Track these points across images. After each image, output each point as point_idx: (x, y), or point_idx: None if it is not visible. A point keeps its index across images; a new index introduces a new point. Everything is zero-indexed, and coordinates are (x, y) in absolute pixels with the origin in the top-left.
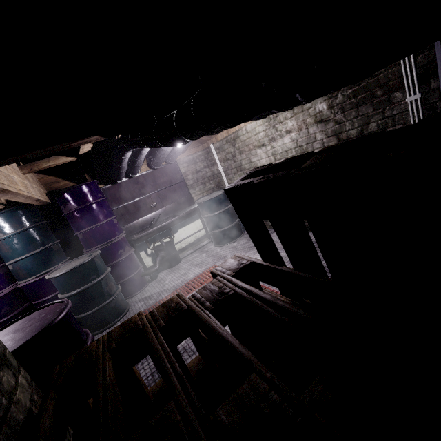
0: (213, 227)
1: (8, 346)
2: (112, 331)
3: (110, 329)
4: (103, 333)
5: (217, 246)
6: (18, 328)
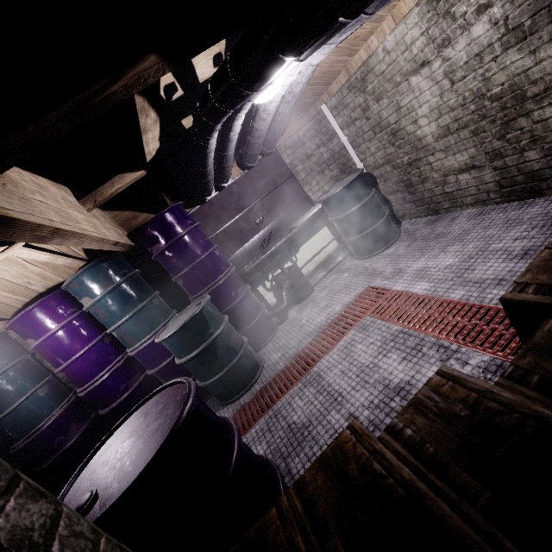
0: (351, 231)
1: (123, 468)
2: (305, 480)
3: (248, 395)
4: (241, 401)
5: (362, 259)
6: (133, 429)
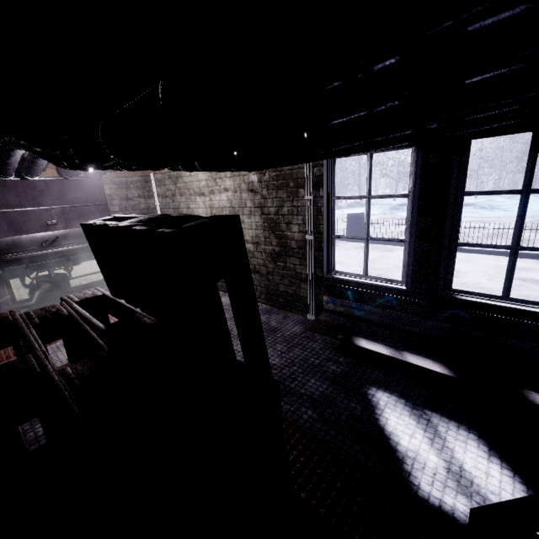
0: None
1: None
2: None
3: None
4: None
5: None
6: None
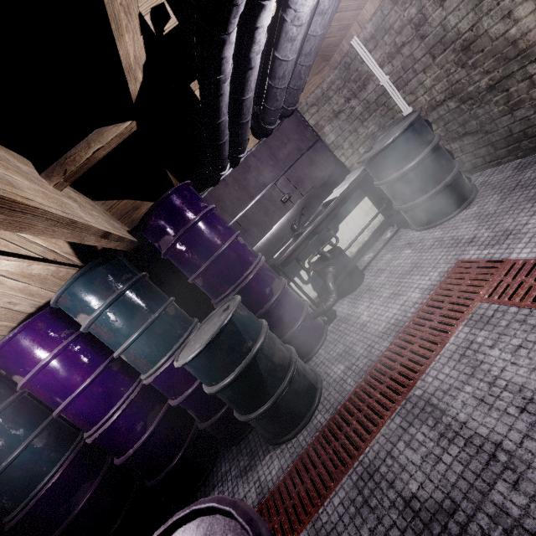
0: (411, 193)
1: None
2: None
3: (308, 430)
4: (299, 440)
5: (426, 228)
6: None
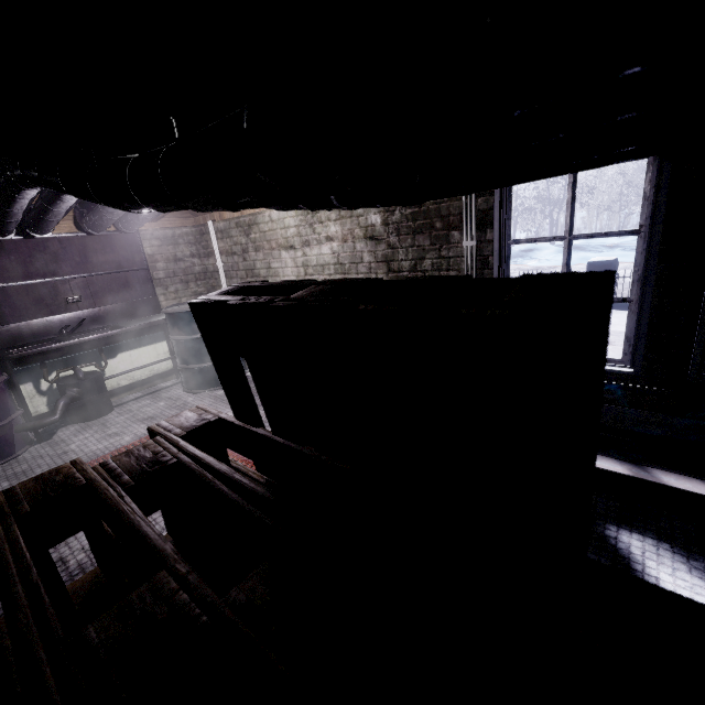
0: (187, 358)
1: None
2: None
3: None
4: None
5: (189, 391)
6: None
